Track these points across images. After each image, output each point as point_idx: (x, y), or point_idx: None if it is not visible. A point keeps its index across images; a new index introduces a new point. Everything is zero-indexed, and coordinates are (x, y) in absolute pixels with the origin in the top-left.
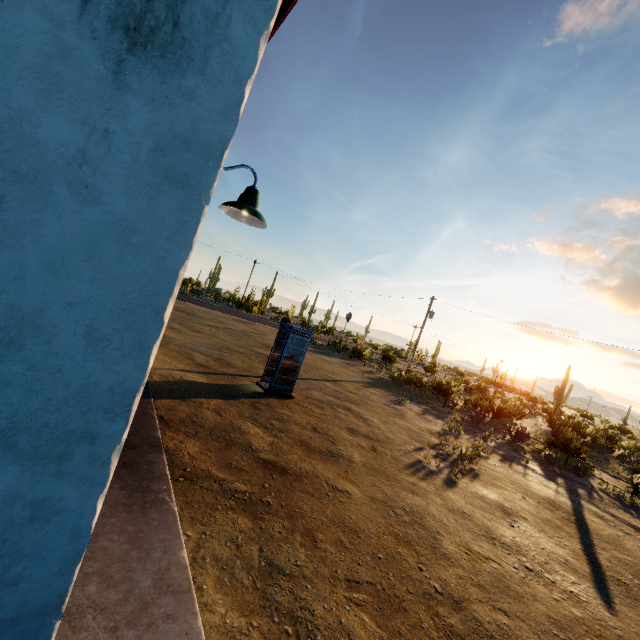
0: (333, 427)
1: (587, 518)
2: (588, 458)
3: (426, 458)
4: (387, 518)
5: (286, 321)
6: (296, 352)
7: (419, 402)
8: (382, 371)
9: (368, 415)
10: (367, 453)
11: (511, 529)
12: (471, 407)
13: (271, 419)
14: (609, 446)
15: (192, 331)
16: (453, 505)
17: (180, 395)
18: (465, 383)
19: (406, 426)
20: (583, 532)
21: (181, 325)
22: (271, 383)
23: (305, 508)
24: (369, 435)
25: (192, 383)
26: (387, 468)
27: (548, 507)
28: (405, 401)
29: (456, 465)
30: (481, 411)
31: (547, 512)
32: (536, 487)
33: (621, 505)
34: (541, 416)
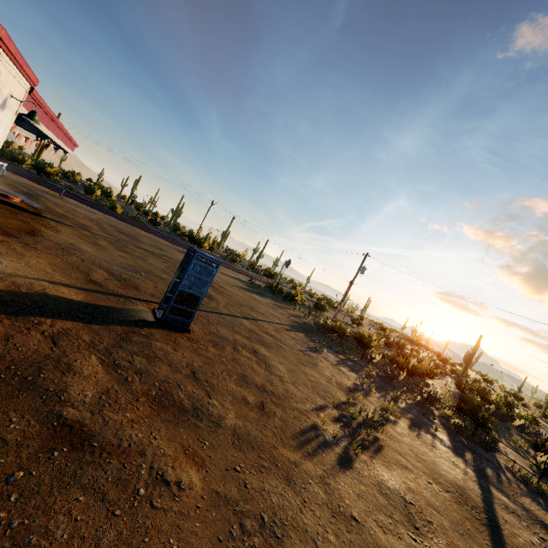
0: (221, 372)
1: (499, 515)
2: (492, 426)
3: (324, 423)
4: (223, 542)
5: (234, 261)
6: (199, 281)
7: (337, 351)
8: (309, 317)
9: (275, 361)
10: (250, 412)
11: (412, 547)
12: (388, 362)
13: (136, 355)
14: (509, 414)
15: (119, 250)
16: (340, 503)
17: (14, 310)
18: (386, 338)
19: (315, 377)
20: (497, 542)
21: (110, 243)
22: (164, 312)
23: (59, 533)
24: (264, 386)
25: (53, 298)
26: (267, 436)
27: (457, 499)
28: (323, 349)
29: (358, 434)
30: (396, 367)
31: (456, 507)
32: (444, 466)
33: (529, 491)
34: (449, 376)
